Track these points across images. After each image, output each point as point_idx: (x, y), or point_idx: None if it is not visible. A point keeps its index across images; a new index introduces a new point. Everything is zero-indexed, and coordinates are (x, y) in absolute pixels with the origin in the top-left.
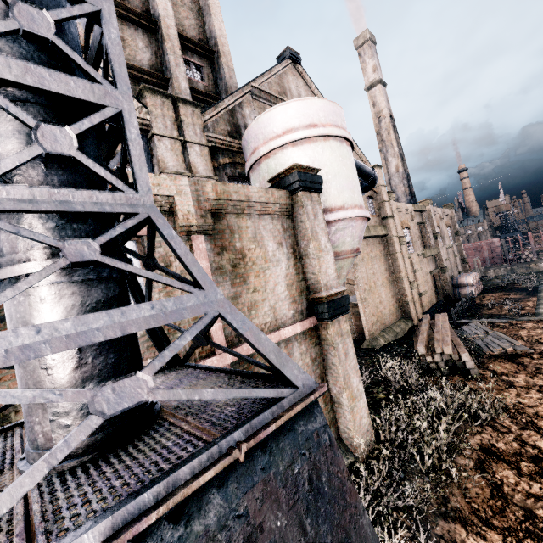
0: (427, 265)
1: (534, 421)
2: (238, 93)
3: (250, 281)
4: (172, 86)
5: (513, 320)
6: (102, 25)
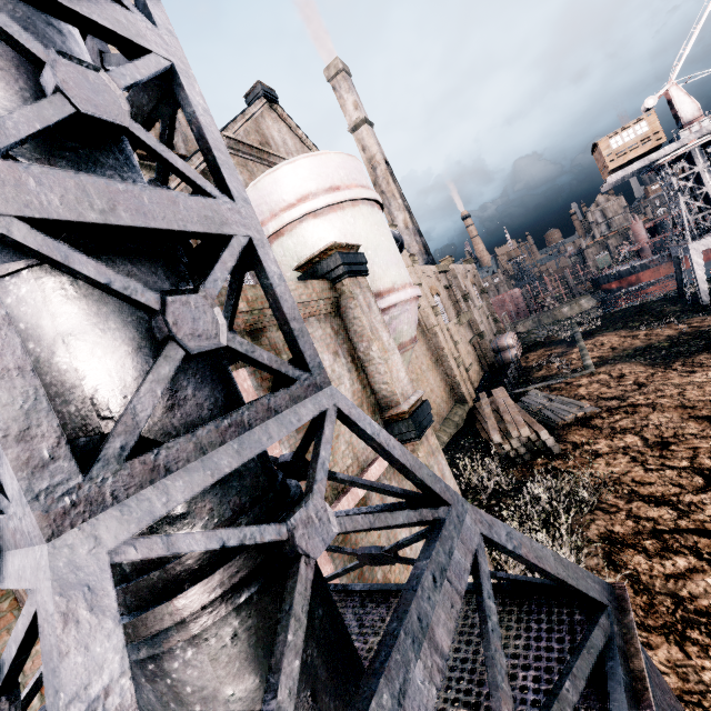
0: (464, 333)
1: (635, 489)
2: None
3: None
4: None
5: (567, 378)
6: (174, 90)
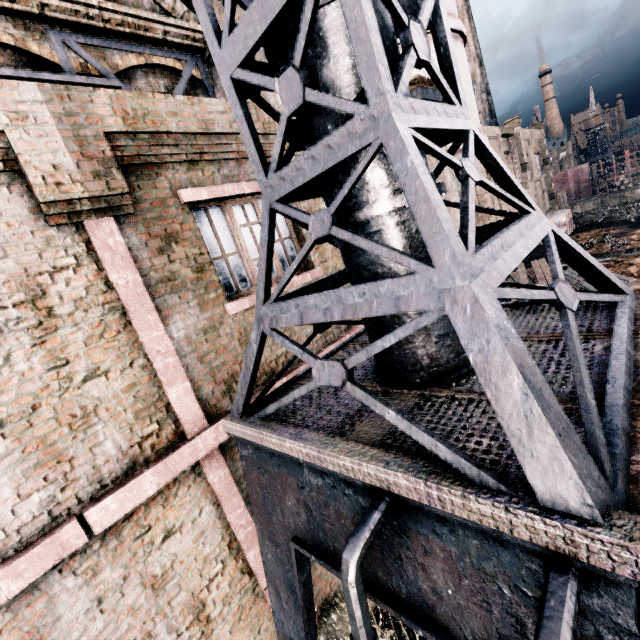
0: None
1: None
2: None
3: None
4: None
5: (618, 257)
6: None
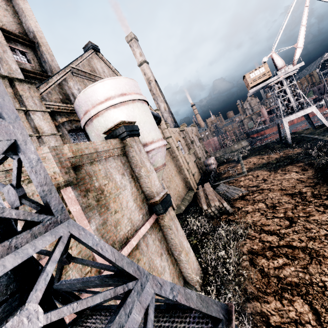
0: (192, 158)
1: (262, 228)
2: (62, 72)
3: (111, 206)
4: (3, 68)
5: (236, 177)
6: None
